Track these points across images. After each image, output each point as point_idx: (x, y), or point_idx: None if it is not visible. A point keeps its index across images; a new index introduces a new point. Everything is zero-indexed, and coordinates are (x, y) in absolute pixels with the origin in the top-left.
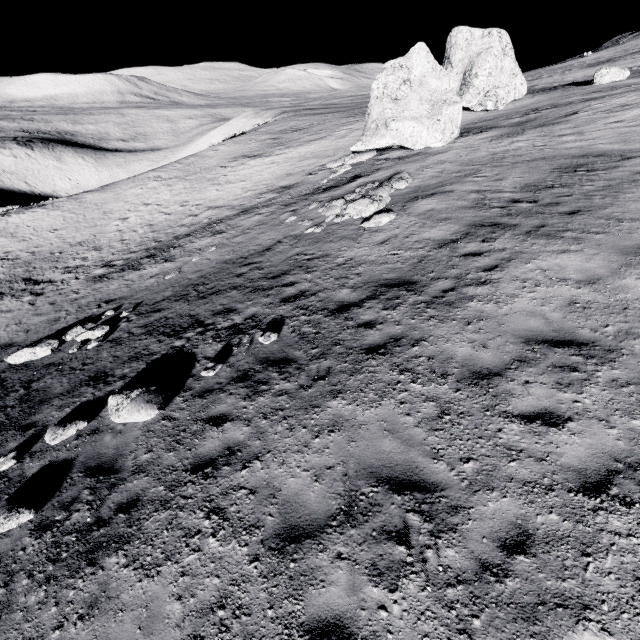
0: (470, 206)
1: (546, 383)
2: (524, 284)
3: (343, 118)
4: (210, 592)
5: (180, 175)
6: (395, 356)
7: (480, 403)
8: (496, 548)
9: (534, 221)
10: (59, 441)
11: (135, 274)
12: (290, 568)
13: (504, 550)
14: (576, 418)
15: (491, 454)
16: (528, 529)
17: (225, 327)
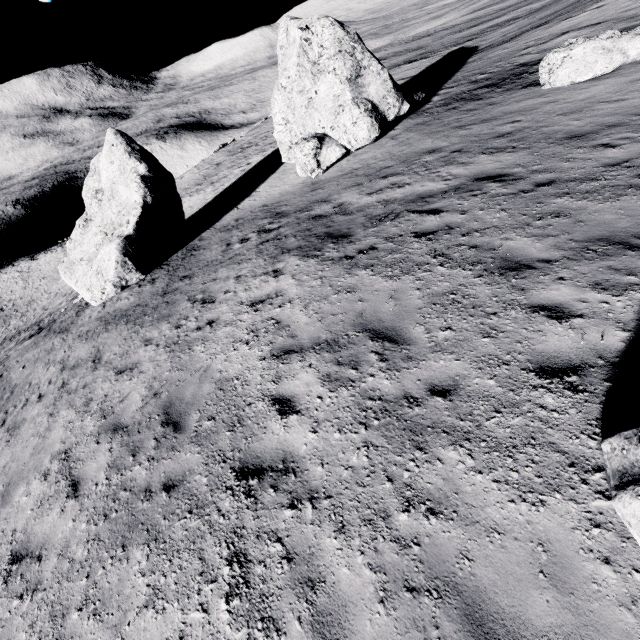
0: None
1: None
2: None
3: None
4: None
5: None
6: None
7: None
8: None
9: None
10: None
11: None
12: None
13: None
14: None
15: None
16: None
17: None
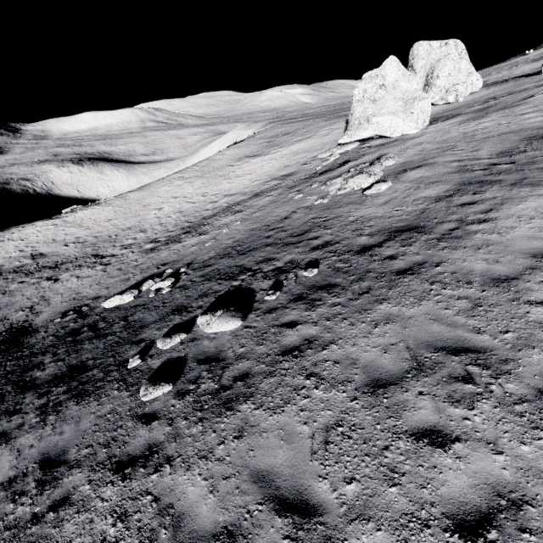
0: (455, 171)
1: None
2: (520, 219)
3: (323, 122)
4: (327, 418)
5: (198, 174)
6: (422, 274)
7: (505, 297)
8: None
9: (516, 176)
10: (169, 346)
11: (178, 245)
12: (384, 402)
13: None
14: None
15: (525, 327)
16: None
17: (270, 270)
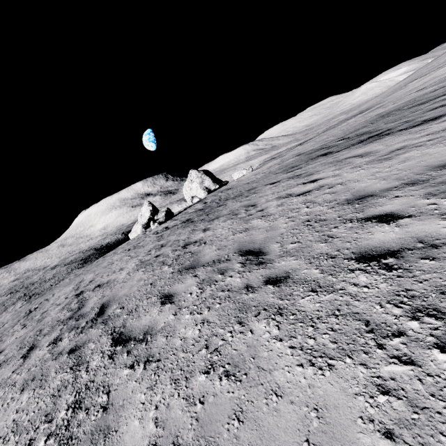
0: None
1: None
2: None
3: None
4: None
5: None
6: None
7: None
8: None
9: None
10: None
11: None
12: None
13: None
14: None
15: None
16: None
17: None
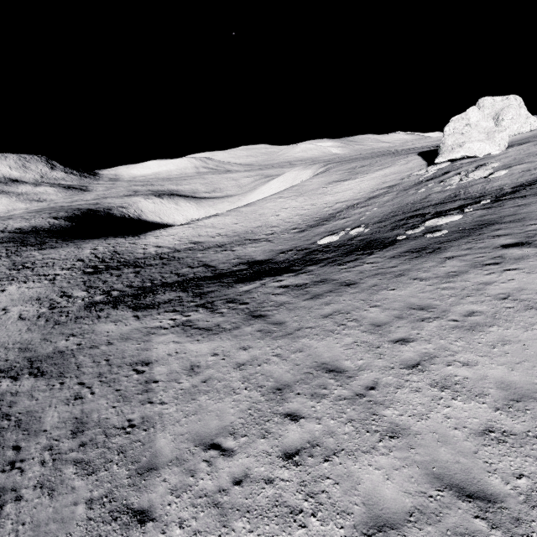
0: None
1: None
2: None
3: (392, 157)
4: None
5: (296, 194)
6: None
7: None
8: None
9: None
10: (419, 231)
11: (328, 225)
12: None
13: None
14: None
15: None
16: None
17: (448, 209)
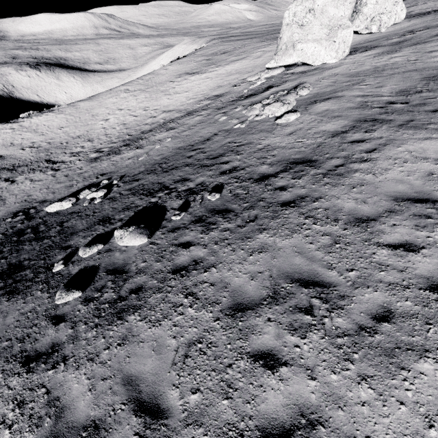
0: (356, 107)
1: (408, 225)
2: (395, 161)
3: (258, 42)
4: (192, 335)
5: (142, 88)
6: (301, 208)
7: (361, 237)
8: (369, 318)
9: (405, 117)
10: (88, 255)
11: (117, 157)
12: (239, 325)
13: (374, 320)
14: (428, 247)
15: (367, 267)
16: (391, 309)
17: (183, 190)
